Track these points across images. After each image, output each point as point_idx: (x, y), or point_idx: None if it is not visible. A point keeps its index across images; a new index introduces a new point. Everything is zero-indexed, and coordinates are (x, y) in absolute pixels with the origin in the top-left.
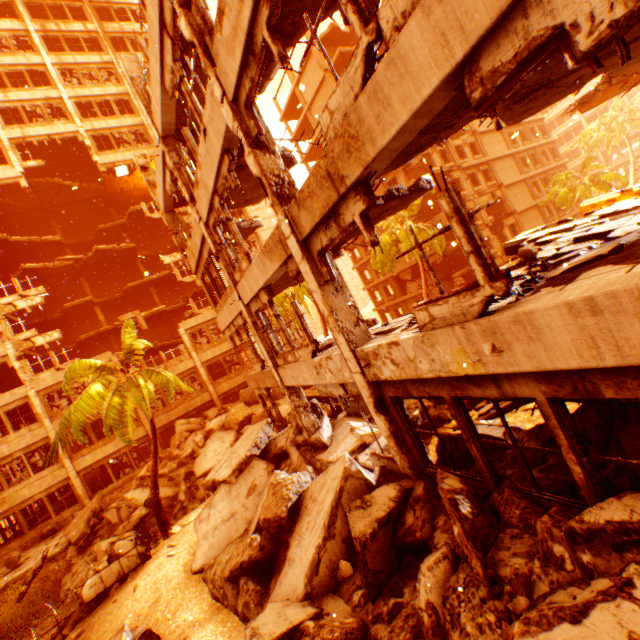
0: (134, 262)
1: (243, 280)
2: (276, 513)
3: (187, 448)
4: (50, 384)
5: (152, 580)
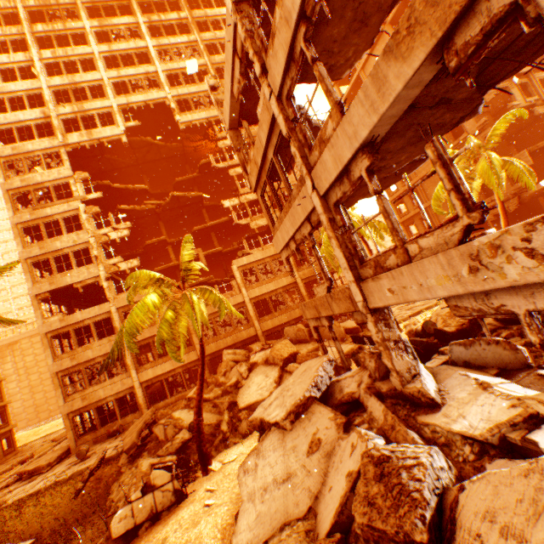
0: (200, 211)
1: (325, 153)
2: (399, 527)
3: (232, 377)
4: (127, 303)
5: (182, 539)
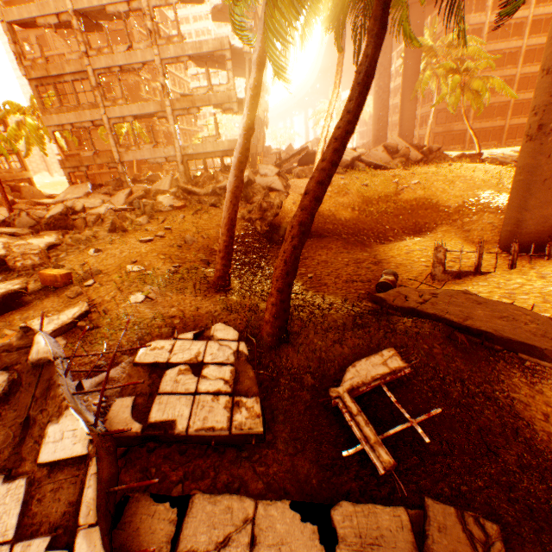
0: None
1: (117, 108)
2: (146, 189)
3: None
4: None
5: None
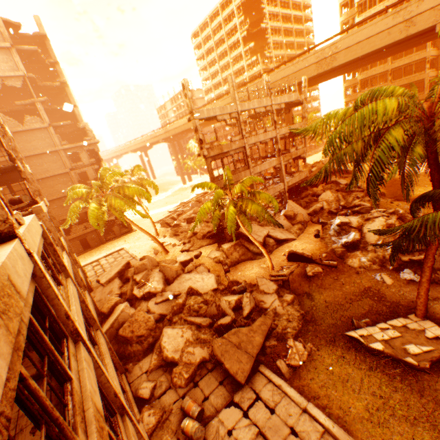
0: None
1: (258, 166)
2: (294, 211)
3: (191, 286)
4: (36, 249)
5: (300, 245)
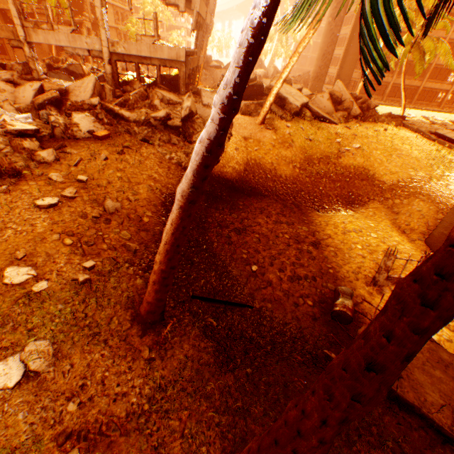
0: None
1: None
2: (61, 88)
3: None
4: None
5: None
